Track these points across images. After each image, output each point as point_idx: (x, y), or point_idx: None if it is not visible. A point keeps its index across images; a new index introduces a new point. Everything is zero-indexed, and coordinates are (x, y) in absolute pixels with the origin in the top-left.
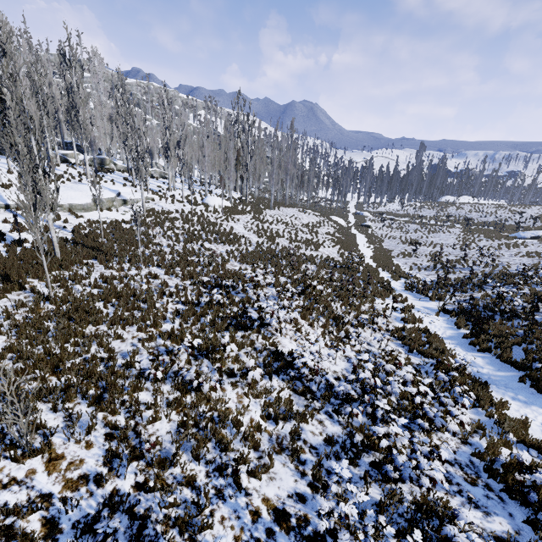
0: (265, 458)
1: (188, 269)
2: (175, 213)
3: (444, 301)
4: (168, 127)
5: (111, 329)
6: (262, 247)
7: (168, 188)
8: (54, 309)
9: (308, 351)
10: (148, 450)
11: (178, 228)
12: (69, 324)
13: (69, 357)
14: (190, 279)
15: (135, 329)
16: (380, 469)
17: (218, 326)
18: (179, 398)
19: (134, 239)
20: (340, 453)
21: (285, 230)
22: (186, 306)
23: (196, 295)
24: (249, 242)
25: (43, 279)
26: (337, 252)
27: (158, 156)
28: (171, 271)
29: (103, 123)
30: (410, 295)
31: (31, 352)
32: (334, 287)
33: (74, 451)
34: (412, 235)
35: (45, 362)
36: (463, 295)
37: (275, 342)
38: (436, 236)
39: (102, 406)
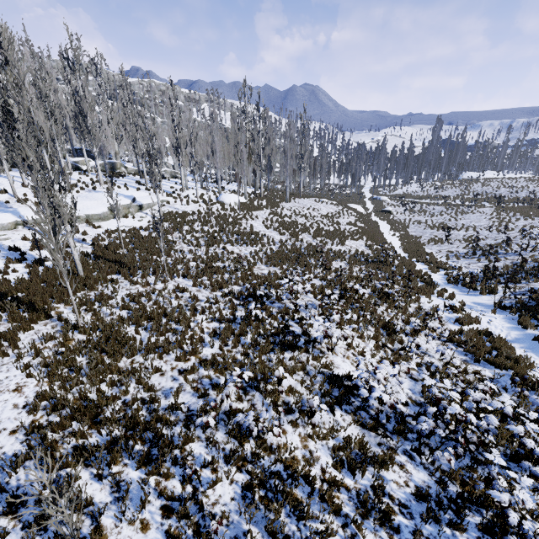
0: (351, 526)
1: (215, 278)
2: (192, 215)
3: (496, 294)
4: (177, 125)
5: (147, 359)
6: (286, 246)
7: (181, 188)
8: (84, 340)
9: (365, 370)
10: (215, 530)
11: (197, 231)
12: (102, 359)
13: (108, 402)
14: (219, 290)
15: (172, 357)
16: (495, 536)
17: (262, 348)
18: (238, 449)
19: (154, 247)
20: (438, 512)
21: (306, 224)
22: (224, 326)
23: (229, 308)
24: (272, 241)
25: (69, 303)
26: (365, 245)
27: (166, 155)
28: (198, 281)
29: (110, 126)
30: (455, 290)
31: (66, 399)
32: (373, 287)
33: (129, 537)
34: (438, 219)
35: (82, 412)
36: (517, 287)
37: (329, 364)
38: (466, 218)
39: (153, 469)
